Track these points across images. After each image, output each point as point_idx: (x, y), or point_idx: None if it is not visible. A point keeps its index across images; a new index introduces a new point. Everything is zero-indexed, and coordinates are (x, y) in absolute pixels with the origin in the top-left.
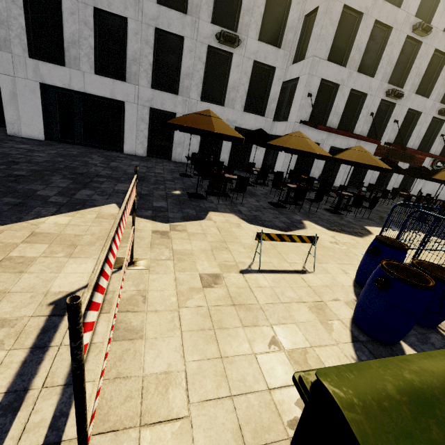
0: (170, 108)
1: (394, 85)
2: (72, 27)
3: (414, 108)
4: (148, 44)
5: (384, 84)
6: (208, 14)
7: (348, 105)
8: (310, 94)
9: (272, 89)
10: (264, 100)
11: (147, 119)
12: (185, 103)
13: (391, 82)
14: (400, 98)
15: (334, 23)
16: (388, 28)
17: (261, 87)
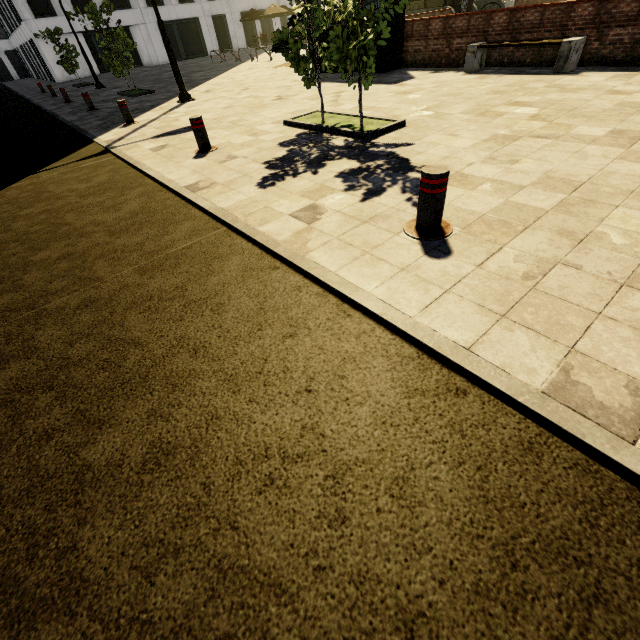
0: (221, 12)
1: None
2: None
3: None
4: None
5: None
6: None
7: None
8: None
9: None
10: None
11: (212, 25)
12: (227, 4)
13: None
14: None
15: None
16: None
17: None
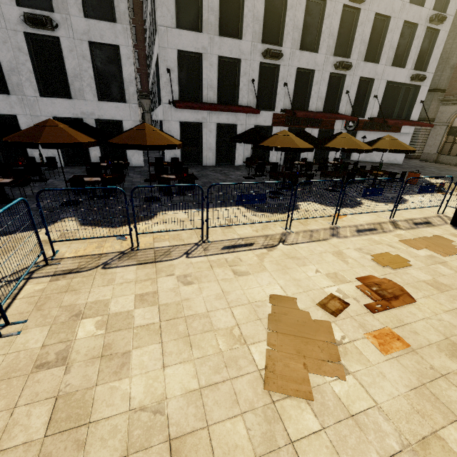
0: (6, 111)
1: (273, 44)
2: None
3: (304, 66)
4: None
5: (257, 45)
6: None
7: (223, 75)
8: (168, 70)
9: (123, 71)
10: (122, 84)
11: None
12: (22, 102)
13: (268, 41)
14: (279, 58)
15: None
16: None
17: (112, 71)
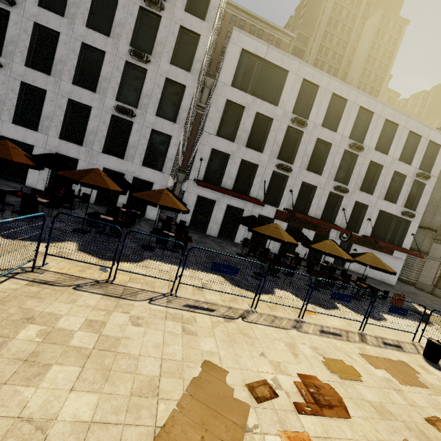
0: (73, 155)
1: (286, 161)
2: (1, 91)
3: (308, 182)
4: (61, 108)
5: (273, 159)
6: (114, 94)
7: (242, 172)
8: (201, 159)
9: (169, 151)
10: (164, 159)
11: None
12: (88, 153)
13: (283, 159)
14: (289, 171)
15: (220, 110)
16: (271, 119)
17: (160, 149)
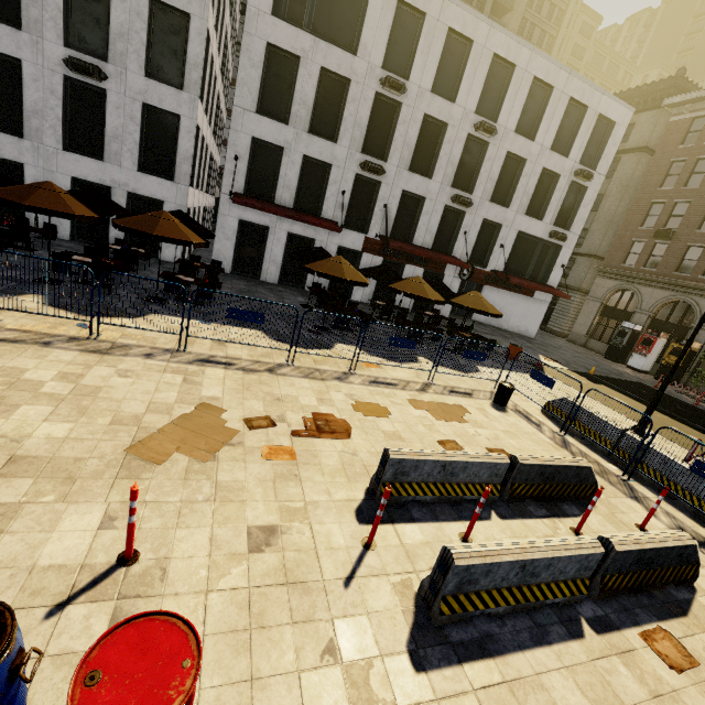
0: (12, 156)
1: (377, 156)
2: None
3: (412, 190)
4: None
5: (355, 153)
6: (58, 34)
7: (308, 177)
8: (235, 157)
9: (180, 144)
10: (174, 159)
11: None
12: (37, 151)
13: (371, 152)
14: (380, 174)
15: (258, 65)
16: (348, 80)
17: (165, 141)
